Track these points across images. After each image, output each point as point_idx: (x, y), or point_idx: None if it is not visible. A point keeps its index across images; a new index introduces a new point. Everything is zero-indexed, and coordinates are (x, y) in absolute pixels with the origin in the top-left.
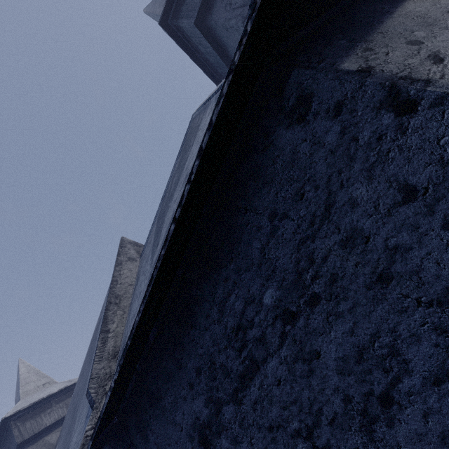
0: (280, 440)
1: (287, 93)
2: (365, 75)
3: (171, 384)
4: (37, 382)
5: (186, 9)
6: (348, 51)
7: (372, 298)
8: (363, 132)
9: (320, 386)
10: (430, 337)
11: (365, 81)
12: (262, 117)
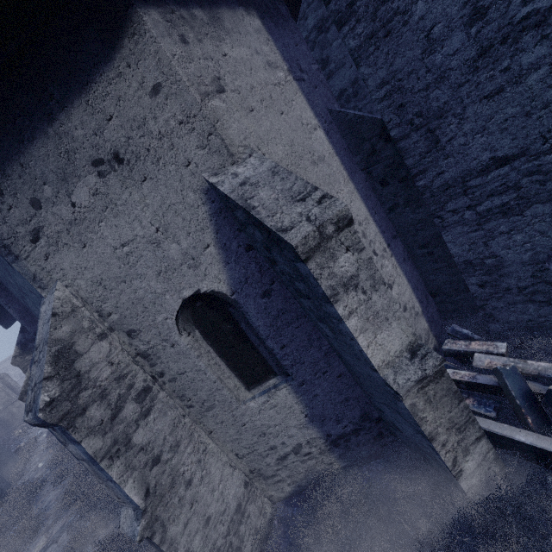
0: None
1: None
2: None
3: None
4: None
5: None
6: None
7: None
8: None
9: None
10: None
11: None
12: None
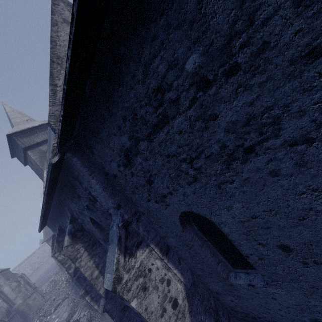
0: (173, 162)
1: None
2: None
3: (105, 125)
4: (22, 118)
5: None
6: None
7: (289, 74)
8: None
9: (209, 138)
10: (314, 114)
11: None
12: None
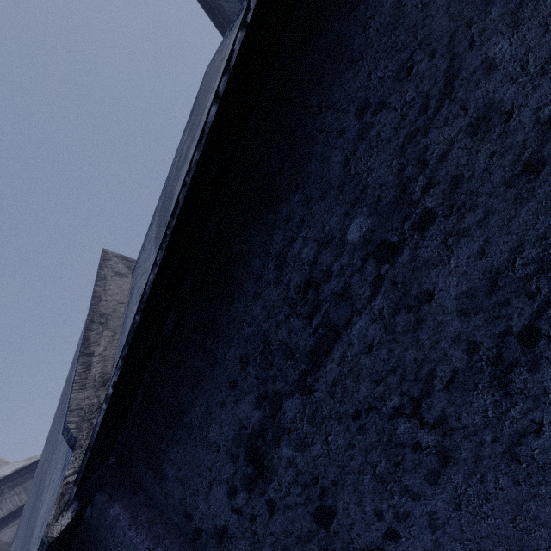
0: (372, 428)
1: None
2: None
3: (201, 389)
4: None
5: None
6: None
7: (514, 199)
8: None
9: (433, 339)
10: None
11: None
12: None
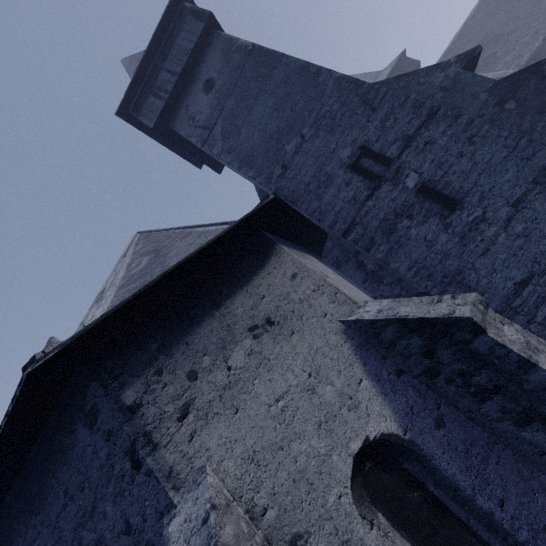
0: None
1: (88, 398)
2: (128, 417)
3: None
4: None
5: (147, 107)
6: (146, 367)
7: None
8: (117, 464)
9: None
10: None
11: (123, 426)
12: (72, 404)
